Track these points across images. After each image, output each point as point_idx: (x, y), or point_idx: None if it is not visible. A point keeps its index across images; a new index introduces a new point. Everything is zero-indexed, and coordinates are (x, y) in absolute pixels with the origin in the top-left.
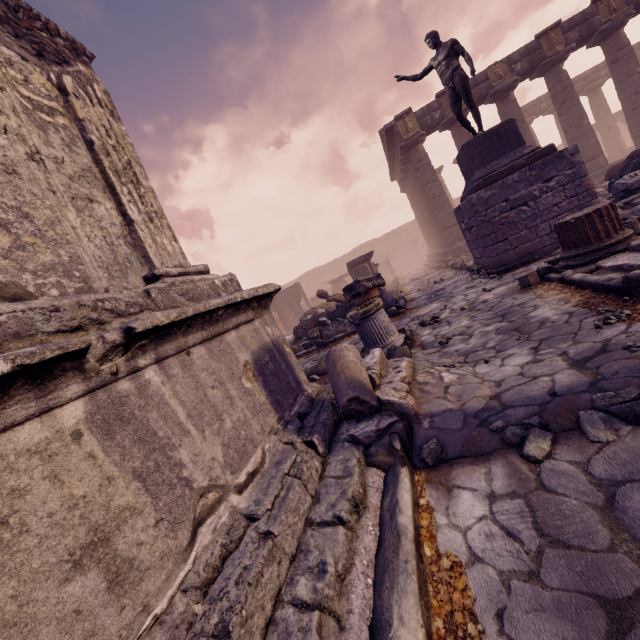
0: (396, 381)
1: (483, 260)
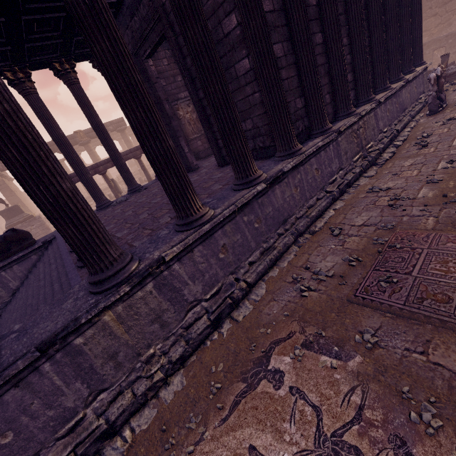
0: None
1: None
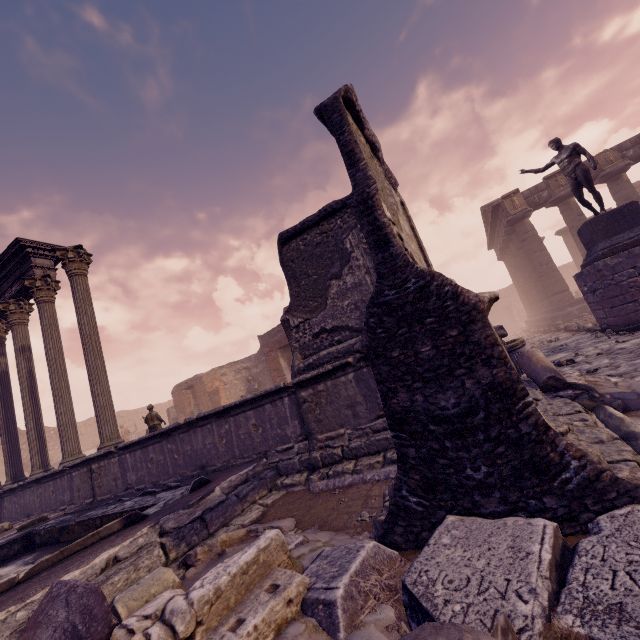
0: (574, 376)
1: (609, 320)
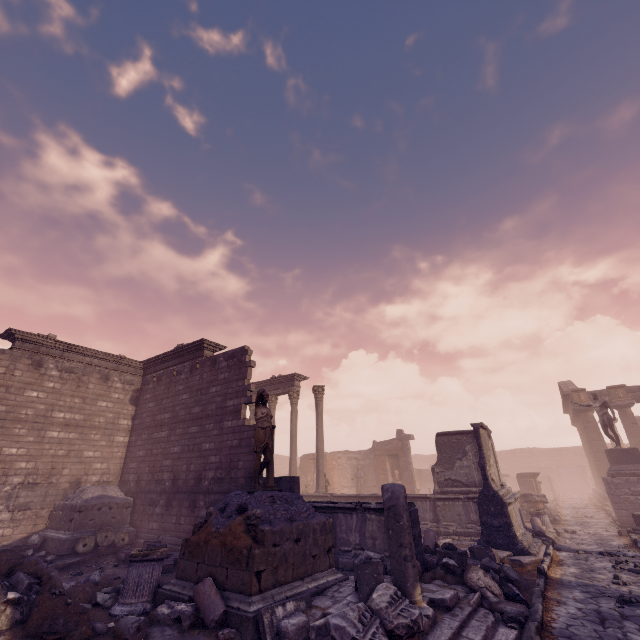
0: (551, 534)
1: (616, 516)
